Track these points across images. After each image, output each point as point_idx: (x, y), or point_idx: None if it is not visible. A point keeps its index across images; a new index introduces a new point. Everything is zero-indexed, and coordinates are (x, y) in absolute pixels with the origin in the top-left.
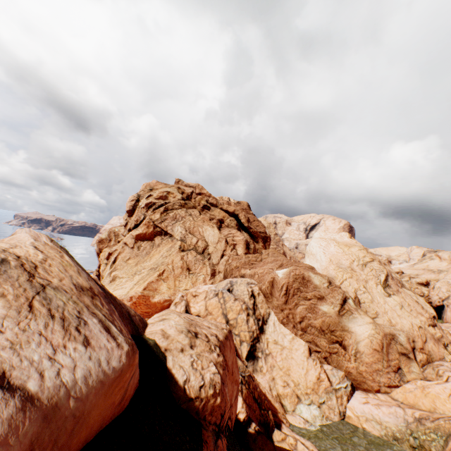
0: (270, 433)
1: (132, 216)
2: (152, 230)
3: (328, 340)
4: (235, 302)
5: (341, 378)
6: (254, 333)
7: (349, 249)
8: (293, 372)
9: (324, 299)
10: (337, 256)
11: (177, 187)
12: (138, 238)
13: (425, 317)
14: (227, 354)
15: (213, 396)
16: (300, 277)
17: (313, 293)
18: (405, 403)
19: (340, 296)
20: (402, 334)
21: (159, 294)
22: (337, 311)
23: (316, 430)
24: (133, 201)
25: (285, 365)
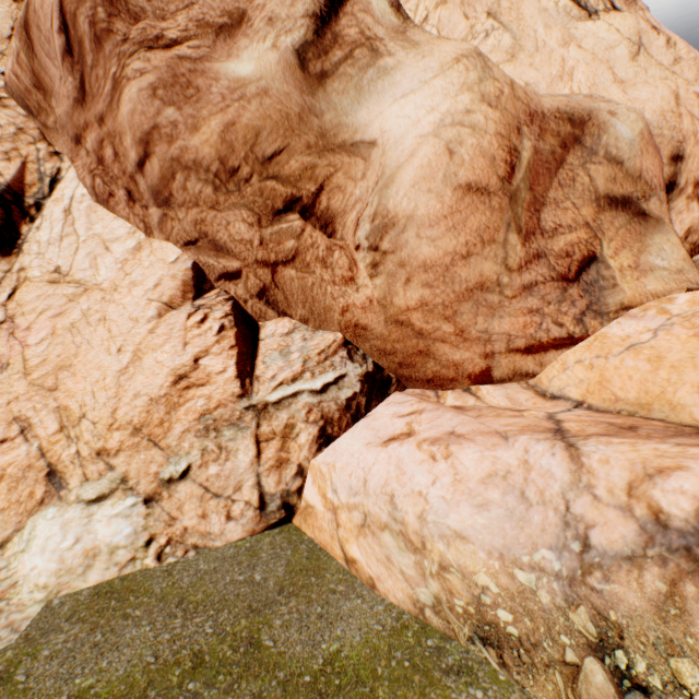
0: None
1: None
2: None
3: (254, 208)
4: None
5: (315, 359)
6: None
7: None
8: (79, 375)
9: (244, 25)
10: None
11: None
12: None
13: None
14: None
15: None
16: None
17: (200, 13)
18: (597, 405)
19: None
20: (630, 112)
21: None
22: (291, 50)
23: None
24: None
25: (53, 354)
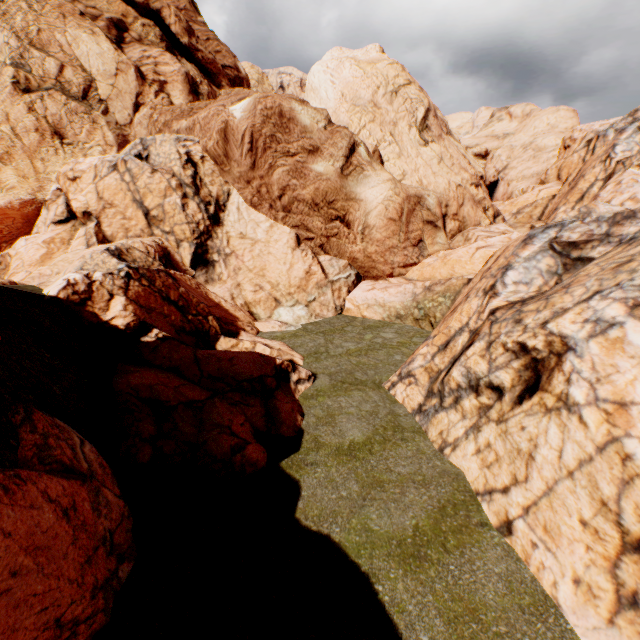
0: (214, 344)
1: None
2: None
3: (324, 218)
4: (153, 177)
5: (342, 268)
6: (201, 226)
7: (374, 66)
8: (270, 272)
9: (319, 153)
10: (354, 86)
11: None
12: None
13: (470, 174)
14: None
15: None
16: (276, 115)
17: (302, 144)
18: (420, 280)
19: (345, 142)
20: (433, 195)
21: (4, 191)
22: (339, 168)
23: (297, 331)
24: None
25: (257, 265)
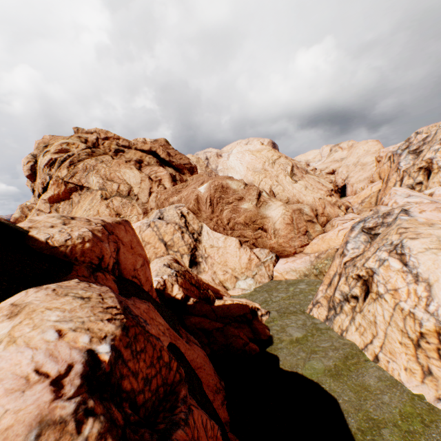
0: (213, 304)
1: (35, 181)
2: (65, 188)
3: (252, 229)
4: (167, 226)
5: (267, 254)
6: (191, 245)
7: (260, 153)
8: (230, 262)
9: (243, 199)
10: (252, 163)
11: (77, 136)
12: (52, 201)
13: (324, 191)
14: (121, 234)
15: (81, 243)
16: (220, 187)
17: (234, 197)
18: (312, 253)
19: (255, 192)
20: (307, 207)
21: None
22: (255, 205)
23: (251, 292)
24: (29, 164)
25: (222, 260)
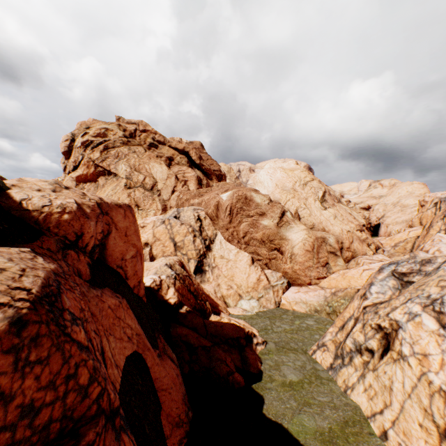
0: (208, 318)
1: (69, 159)
2: (94, 171)
3: (268, 248)
4: (181, 227)
5: (279, 278)
6: (201, 251)
7: (293, 172)
8: (237, 278)
9: (265, 215)
10: (283, 181)
11: (118, 124)
12: (79, 180)
13: (355, 224)
14: (118, 217)
15: (59, 213)
16: (243, 198)
17: (256, 211)
18: (329, 288)
19: (279, 210)
20: (332, 237)
21: None
22: (276, 223)
23: (252, 315)
24: (67, 142)
25: (229, 273)
